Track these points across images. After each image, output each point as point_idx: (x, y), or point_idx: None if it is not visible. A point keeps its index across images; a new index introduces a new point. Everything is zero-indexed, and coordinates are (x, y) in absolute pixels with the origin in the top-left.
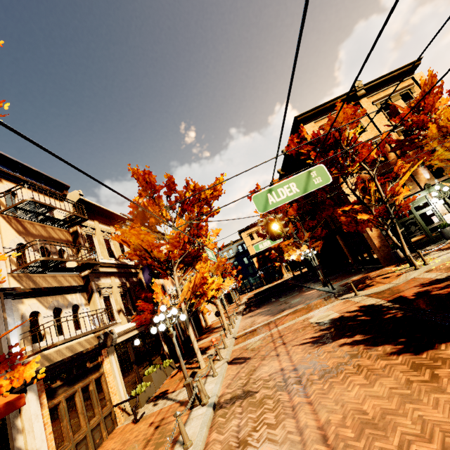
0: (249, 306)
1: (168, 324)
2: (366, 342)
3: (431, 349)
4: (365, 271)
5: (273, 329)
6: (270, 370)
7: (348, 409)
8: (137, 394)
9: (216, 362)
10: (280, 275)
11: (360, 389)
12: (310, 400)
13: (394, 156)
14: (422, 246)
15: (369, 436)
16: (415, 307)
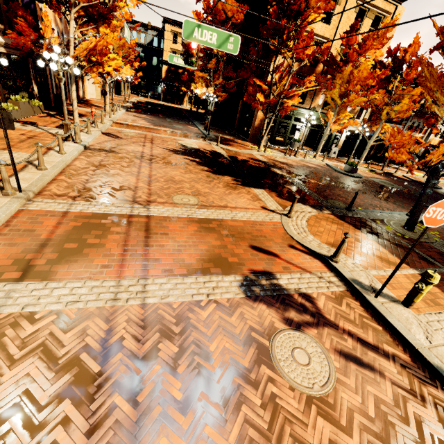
0: (136, 107)
1: (59, 68)
2: (199, 163)
3: (221, 175)
4: (237, 137)
5: (149, 132)
6: (134, 149)
7: (168, 175)
8: (3, 109)
9: (91, 127)
10: (181, 101)
11: (179, 173)
12: (151, 167)
13: (321, 69)
14: (276, 144)
15: (169, 183)
16: (235, 163)
